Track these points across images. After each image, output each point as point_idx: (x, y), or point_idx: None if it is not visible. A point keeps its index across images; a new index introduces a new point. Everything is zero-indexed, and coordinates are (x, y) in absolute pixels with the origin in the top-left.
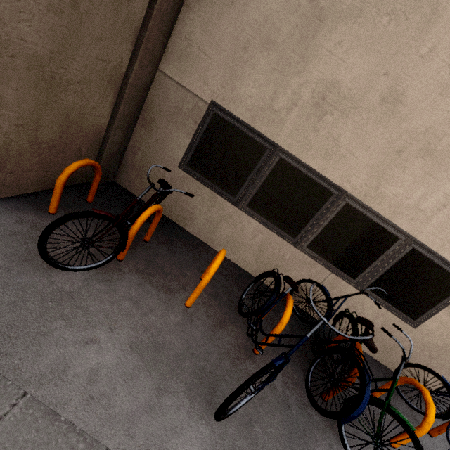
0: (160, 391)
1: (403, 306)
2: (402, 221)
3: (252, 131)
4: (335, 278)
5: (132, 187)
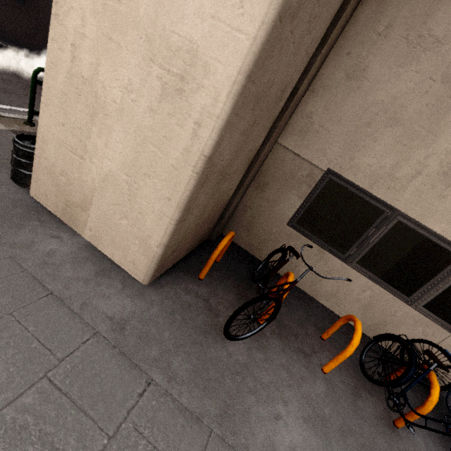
0: None
1: None
2: None
3: (369, 196)
4: None
5: (238, 239)
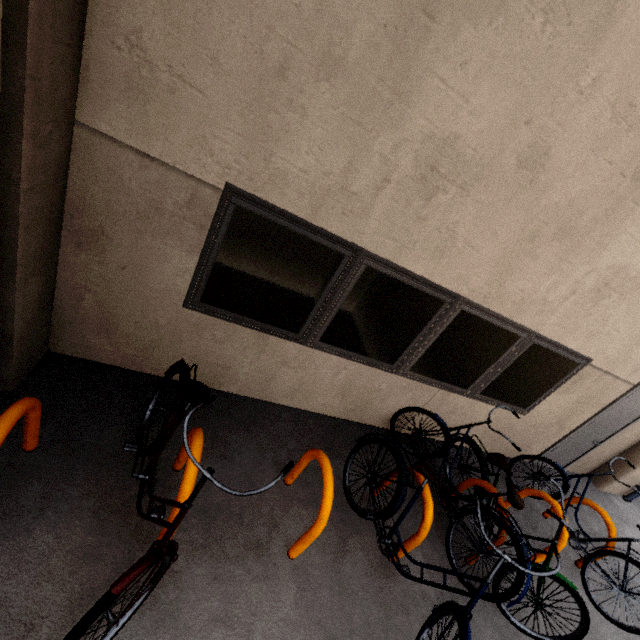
0: None
1: (516, 400)
2: (525, 318)
3: (316, 232)
4: (444, 394)
5: (94, 353)
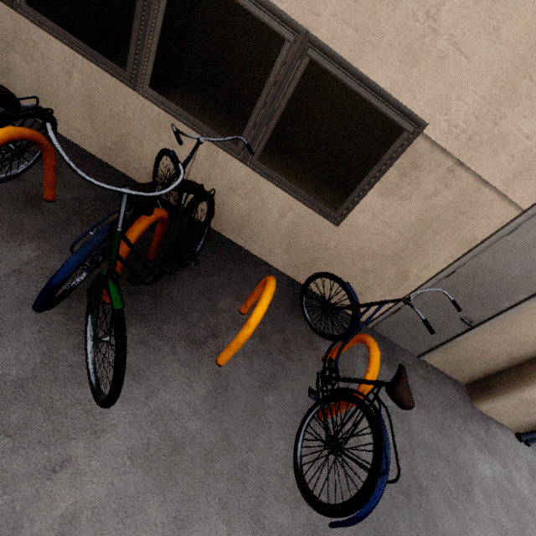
0: None
1: (316, 189)
2: None
3: None
4: (209, 148)
5: None
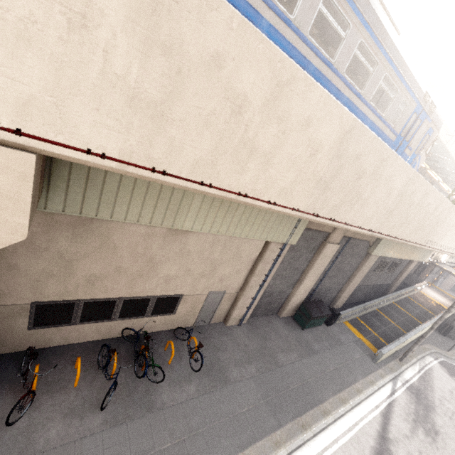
0: (81, 419)
1: (167, 312)
2: (148, 294)
3: (63, 301)
4: (137, 320)
5: None
